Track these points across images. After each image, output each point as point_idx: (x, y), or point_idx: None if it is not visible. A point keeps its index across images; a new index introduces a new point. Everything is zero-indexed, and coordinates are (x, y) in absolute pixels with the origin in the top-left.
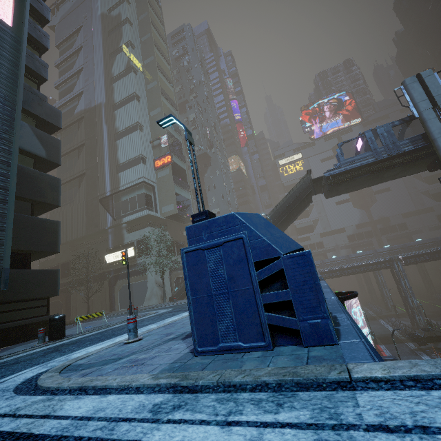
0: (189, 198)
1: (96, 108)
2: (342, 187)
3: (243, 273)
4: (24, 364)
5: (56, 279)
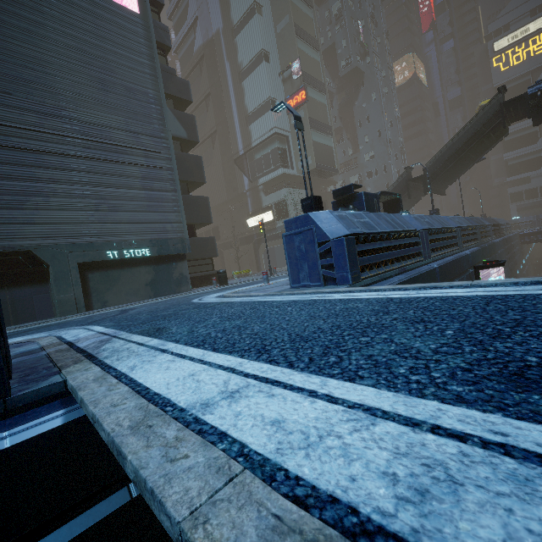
0: (330, 144)
1: (214, 39)
2: None
3: (312, 248)
4: (213, 292)
5: (214, 244)
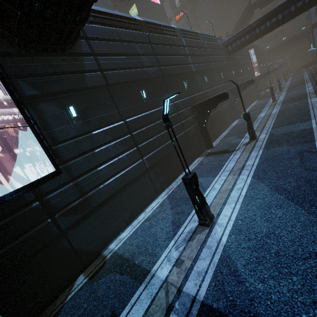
0: None
1: None
2: (265, 3)
3: None
4: None
5: None
